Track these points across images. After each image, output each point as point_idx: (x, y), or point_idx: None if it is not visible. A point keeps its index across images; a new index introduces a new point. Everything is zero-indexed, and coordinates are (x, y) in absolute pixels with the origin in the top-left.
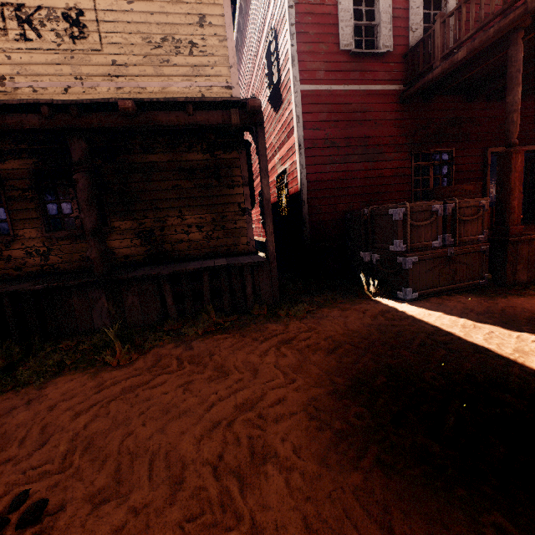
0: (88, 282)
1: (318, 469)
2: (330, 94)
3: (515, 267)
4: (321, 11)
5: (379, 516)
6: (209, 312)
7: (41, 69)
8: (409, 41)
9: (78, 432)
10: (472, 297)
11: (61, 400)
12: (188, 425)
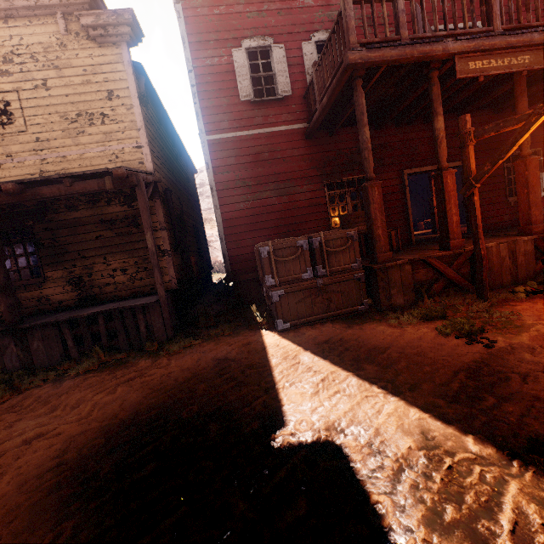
0: None
1: (8, 490)
2: (236, 140)
3: (389, 291)
4: (219, 70)
5: (4, 524)
6: (97, 352)
7: None
8: (307, 84)
9: None
10: (338, 324)
11: None
12: None
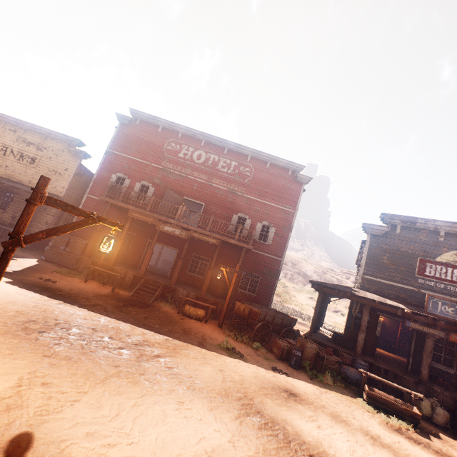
0: None
1: None
2: (97, 200)
3: (80, 266)
4: (105, 177)
5: None
6: None
7: (18, 167)
8: (132, 194)
9: None
10: (55, 265)
11: None
12: None
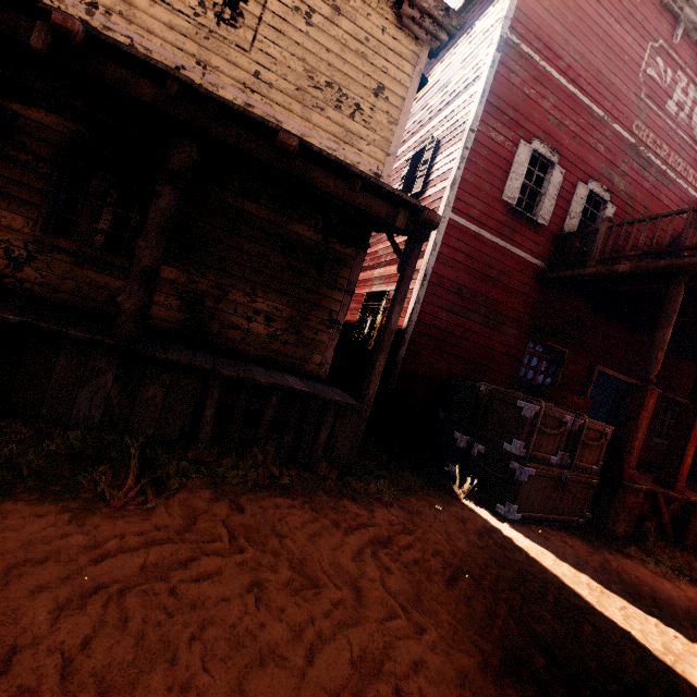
0: (100, 342)
1: None
2: (476, 237)
3: (617, 515)
4: (498, 151)
5: None
6: (266, 453)
7: (156, 27)
8: (564, 224)
9: (70, 657)
10: (577, 539)
11: (20, 561)
12: (286, 689)
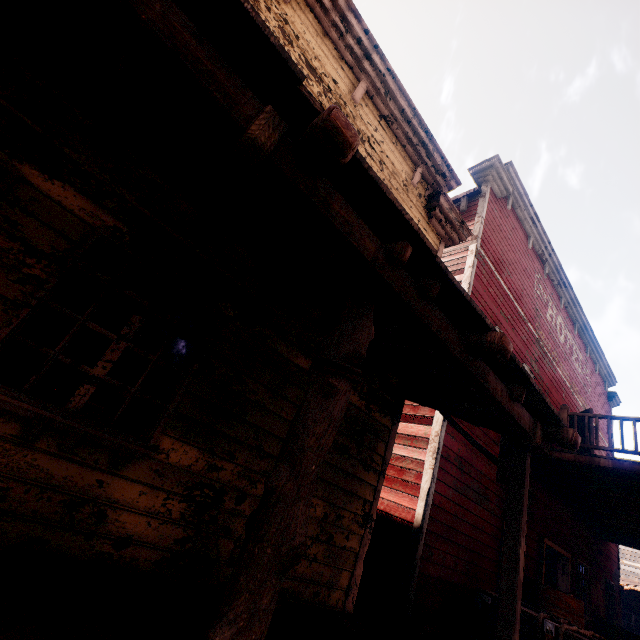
0: None
1: None
2: None
3: None
4: None
5: None
6: None
7: None
8: None
9: None
10: None
11: None
12: None
